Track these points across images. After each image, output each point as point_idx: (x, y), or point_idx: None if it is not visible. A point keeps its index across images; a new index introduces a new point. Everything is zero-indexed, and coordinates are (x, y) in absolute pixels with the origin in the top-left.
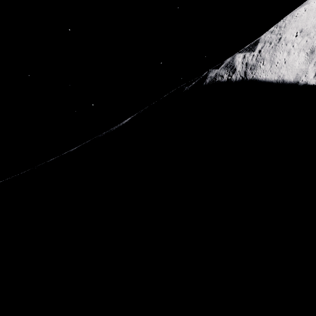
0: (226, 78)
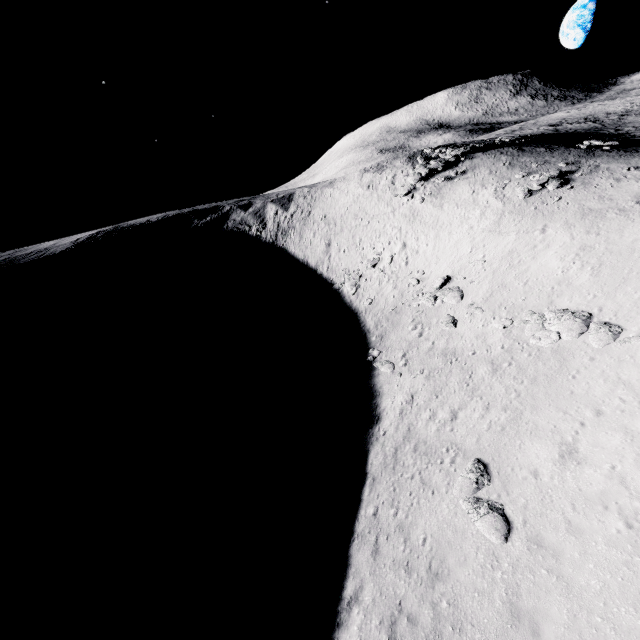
0: (255, 232)
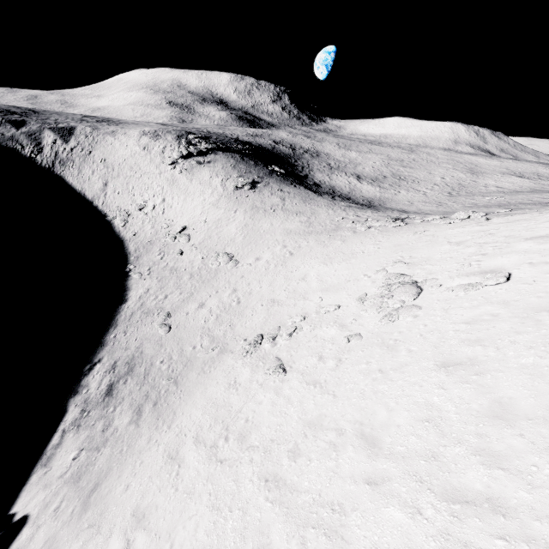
0: (29, 153)
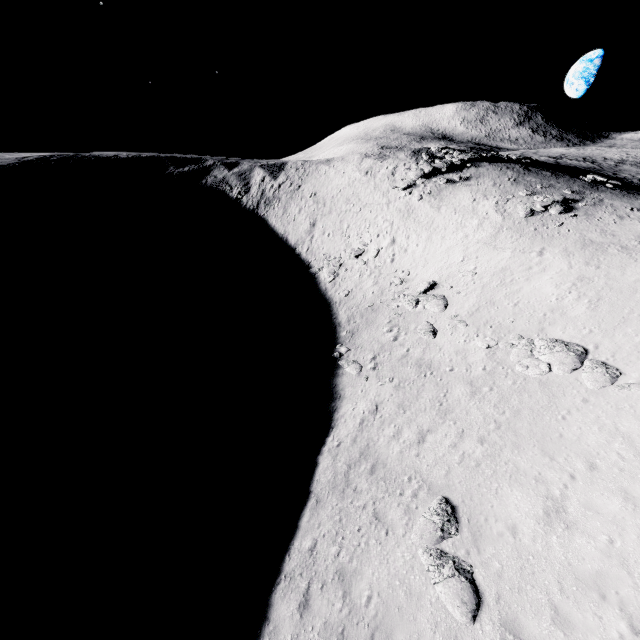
0: (236, 194)
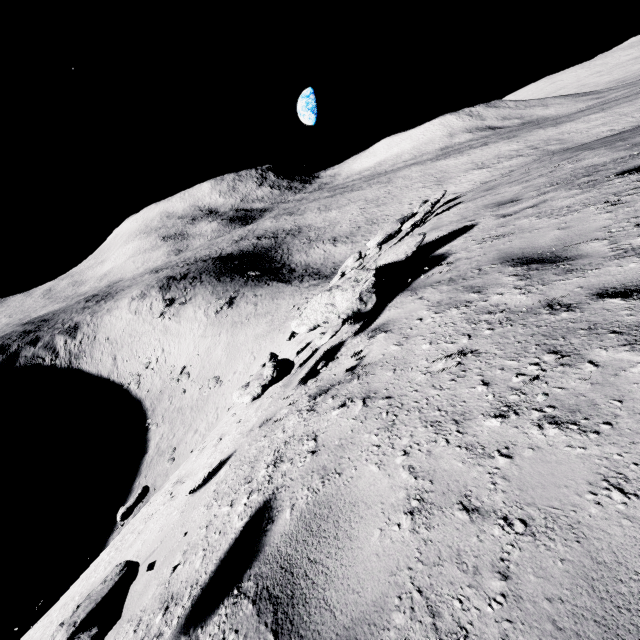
0: (49, 362)
